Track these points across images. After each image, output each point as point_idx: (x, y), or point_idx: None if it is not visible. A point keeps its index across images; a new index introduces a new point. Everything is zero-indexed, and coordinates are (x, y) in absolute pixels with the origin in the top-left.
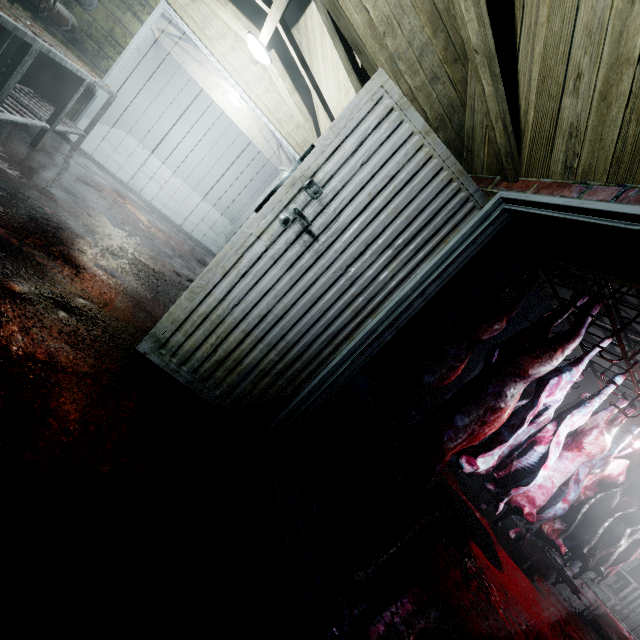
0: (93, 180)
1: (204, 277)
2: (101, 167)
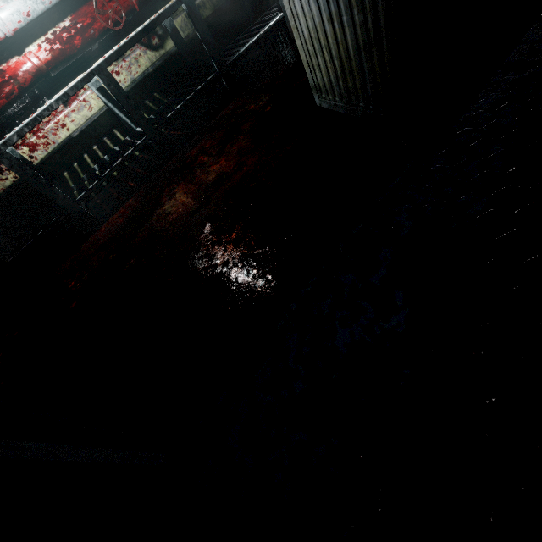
0: None
1: (286, 6)
2: None
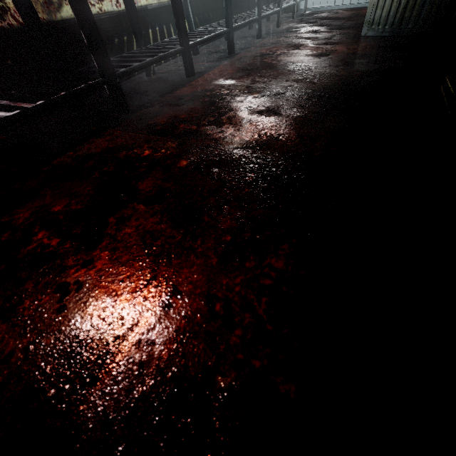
0: (318, 15)
1: None
2: (319, 9)
